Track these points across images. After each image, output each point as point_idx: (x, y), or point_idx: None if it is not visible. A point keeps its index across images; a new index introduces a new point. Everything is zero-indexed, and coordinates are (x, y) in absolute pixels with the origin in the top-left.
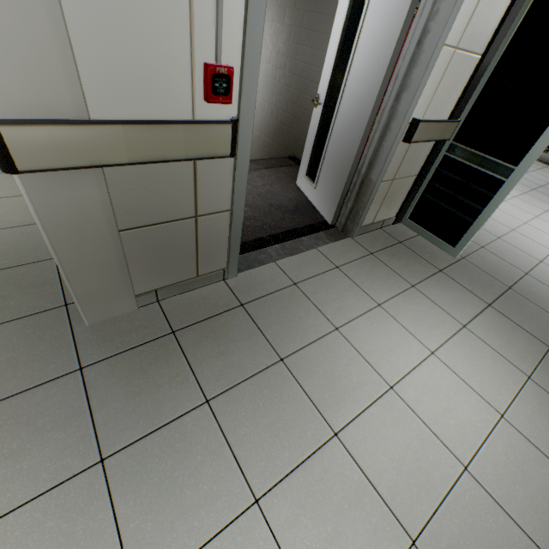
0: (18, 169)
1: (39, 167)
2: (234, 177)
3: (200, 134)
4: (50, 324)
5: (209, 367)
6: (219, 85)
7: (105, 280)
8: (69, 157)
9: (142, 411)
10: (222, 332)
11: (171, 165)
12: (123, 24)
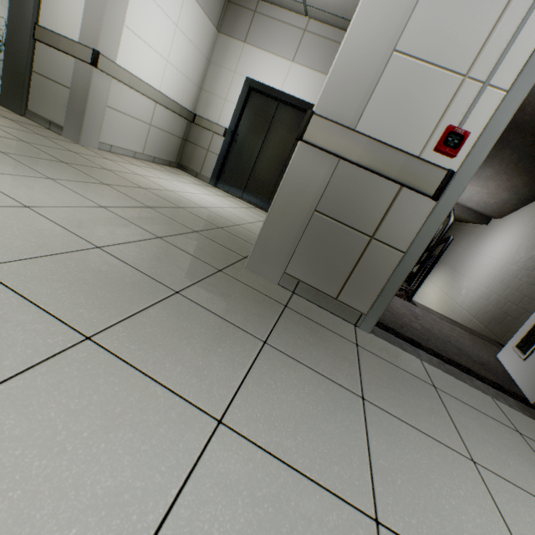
0: (303, 138)
1: (311, 142)
2: (425, 221)
3: (416, 167)
4: (230, 254)
5: (289, 335)
6: (451, 140)
7: (281, 239)
8: (328, 143)
9: (222, 303)
10: (321, 336)
11: (380, 184)
12: (406, 93)
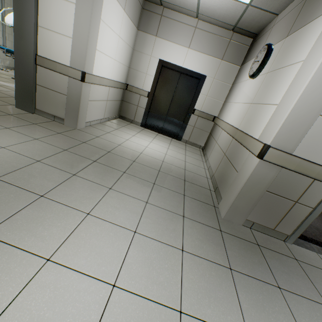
0: (262, 158)
1: (267, 160)
2: None
3: None
4: (209, 209)
5: (278, 273)
6: None
7: (245, 204)
8: (277, 161)
9: (246, 264)
10: (284, 263)
11: (303, 178)
12: None
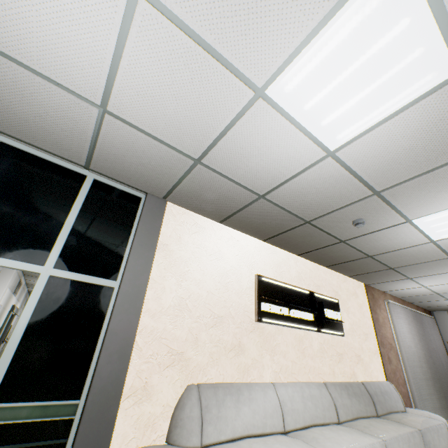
0: None
1: None
2: None
3: None
4: None
5: None
6: None
7: None
8: None
9: None
10: None
11: None
12: None
